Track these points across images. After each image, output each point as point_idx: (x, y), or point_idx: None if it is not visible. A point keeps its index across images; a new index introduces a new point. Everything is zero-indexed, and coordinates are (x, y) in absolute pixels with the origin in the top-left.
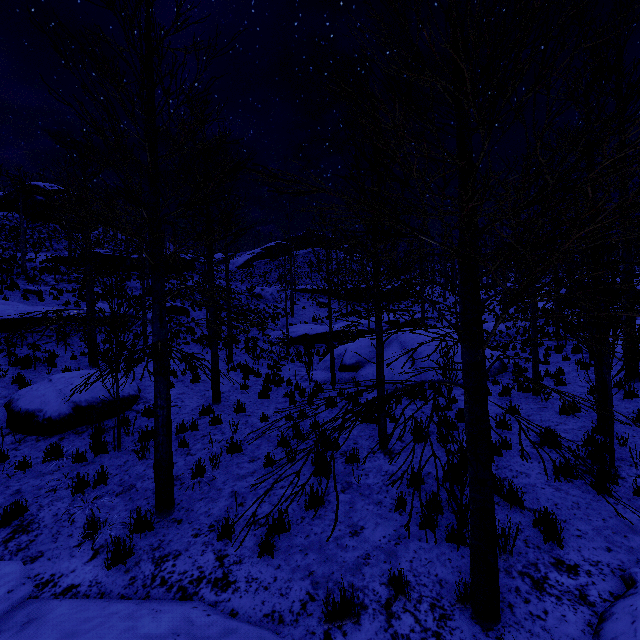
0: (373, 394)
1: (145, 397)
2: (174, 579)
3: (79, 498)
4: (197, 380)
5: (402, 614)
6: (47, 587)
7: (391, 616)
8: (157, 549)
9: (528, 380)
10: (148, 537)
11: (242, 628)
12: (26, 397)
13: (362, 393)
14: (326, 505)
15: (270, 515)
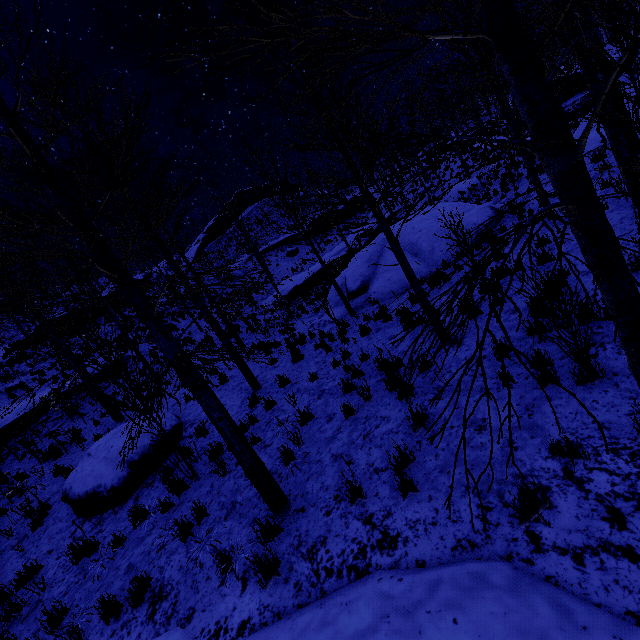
0: (396, 302)
1: (188, 420)
2: (337, 564)
3: (192, 542)
4: (225, 380)
5: (590, 475)
6: (220, 637)
7: (580, 483)
8: (300, 546)
9: (532, 211)
10: (283, 540)
11: (444, 574)
12: (77, 482)
13: (386, 307)
14: (432, 419)
15: (390, 457)
